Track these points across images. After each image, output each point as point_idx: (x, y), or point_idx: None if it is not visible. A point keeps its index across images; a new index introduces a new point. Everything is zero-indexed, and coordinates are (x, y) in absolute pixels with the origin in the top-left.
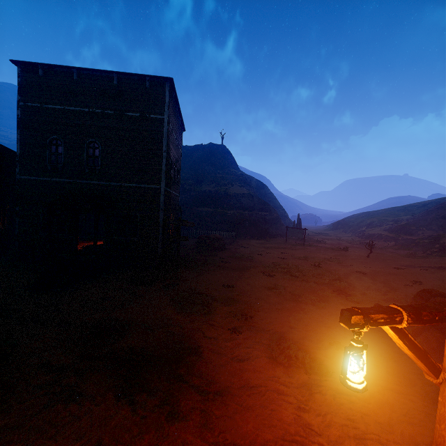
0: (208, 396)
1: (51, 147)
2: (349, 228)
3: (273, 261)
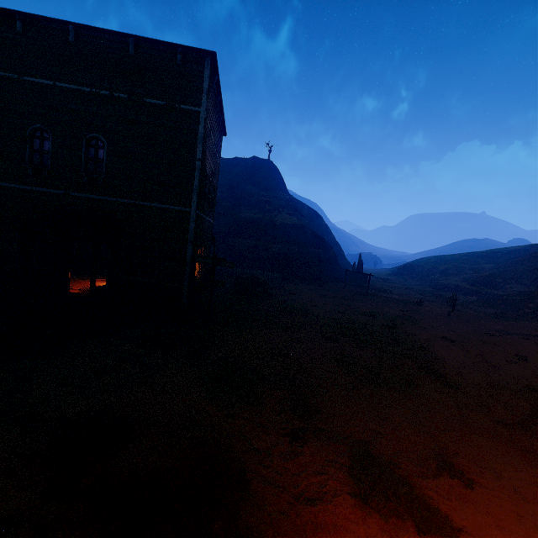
0: None
1: (33, 141)
2: (418, 275)
3: (333, 317)
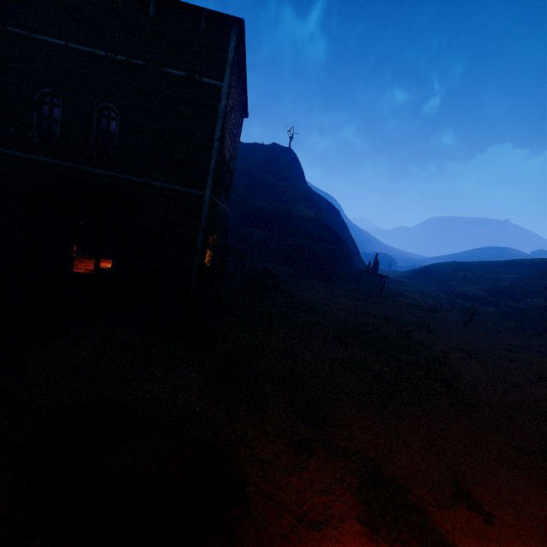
0: None
1: (42, 106)
2: (434, 280)
3: (345, 318)
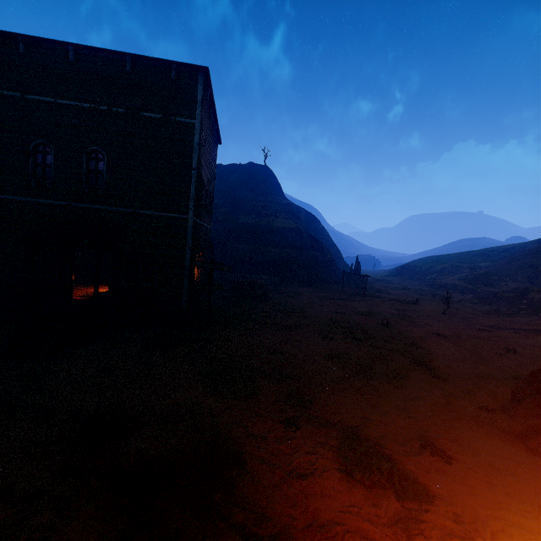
0: None
1: (36, 155)
2: (416, 275)
3: (329, 317)
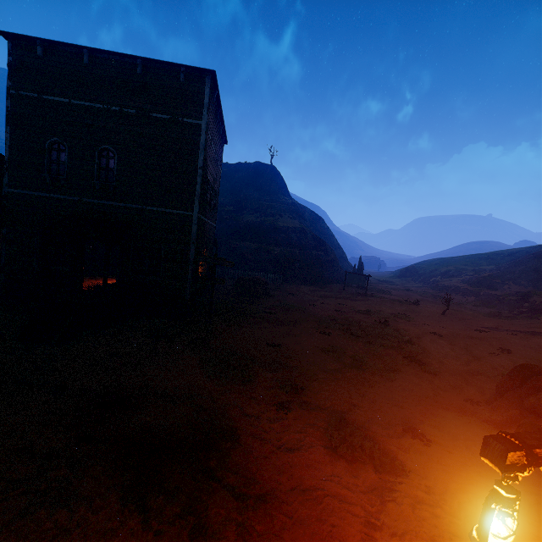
0: (246, 503)
1: (51, 153)
2: (420, 277)
3: (329, 314)
